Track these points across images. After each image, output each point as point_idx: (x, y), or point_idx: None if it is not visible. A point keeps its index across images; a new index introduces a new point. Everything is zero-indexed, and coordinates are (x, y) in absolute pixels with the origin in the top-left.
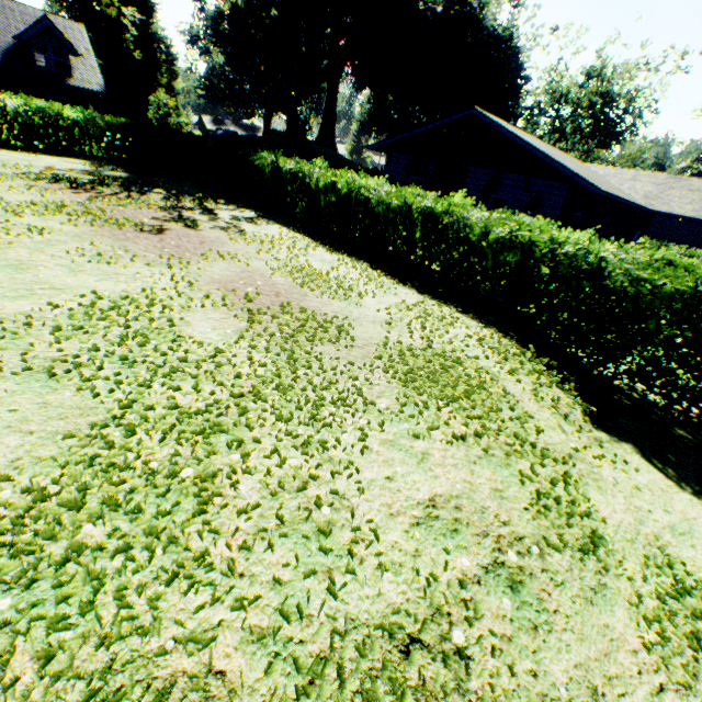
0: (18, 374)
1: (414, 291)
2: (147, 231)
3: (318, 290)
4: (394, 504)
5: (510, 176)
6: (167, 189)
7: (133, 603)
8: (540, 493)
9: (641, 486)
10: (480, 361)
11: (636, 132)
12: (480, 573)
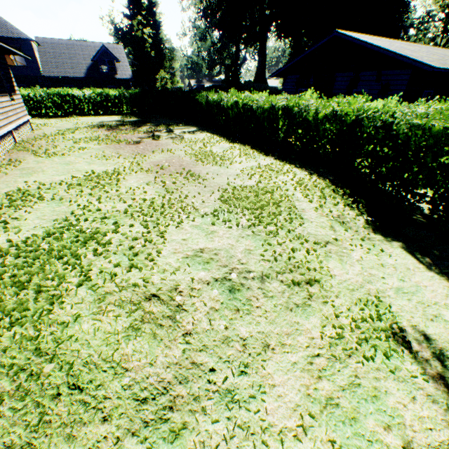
0: (49, 201)
1: (272, 158)
2: (132, 144)
3: (207, 162)
4: (179, 249)
5: (366, 73)
6: (154, 123)
7: (46, 265)
8: (275, 252)
9: (387, 265)
10: (289, 192)
11: None
12: (212, 280)
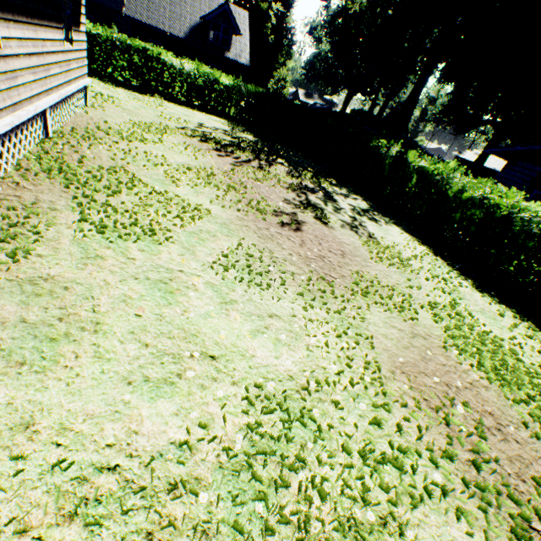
0: None
1: None
2: (286, 224)
3: (538, 411)
4: None
5: None
6: (286, 159)
7: None
8: None
9: None
10: None
11: None
12: None
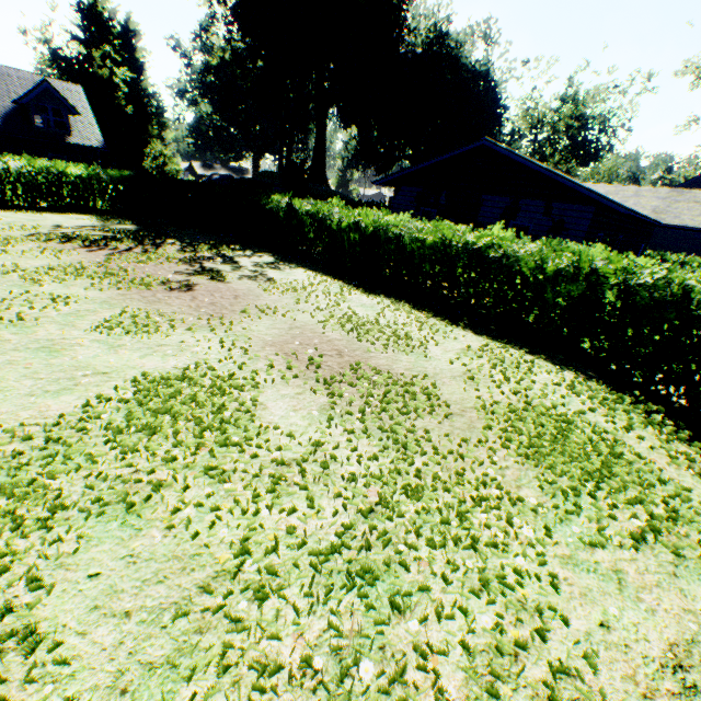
0: (85, 510)
1: (469, 332)
2: (176, 289)
3: (377, 342)
4: (636, 674)
5: (529, 201)
6: (179, 238)
7: None
8: None
9: None
10: (587, 415)
11: (613, 149)
12: None
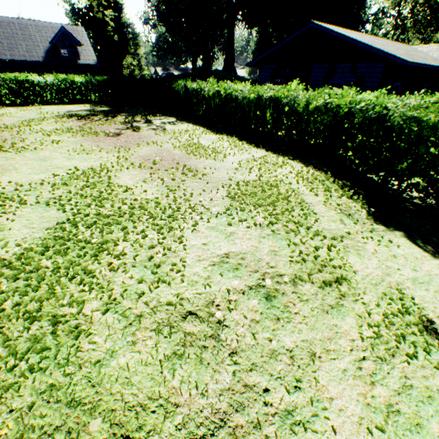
0: (33, 205)
1: (263, 150)
2: (111, 136)
3: (199, 155)
4: (202, 255)
5: (341, 65)
6: (128, 113)
7: (55, 288)
8: (301, 252)
9: (398, 255)
10: (293, 185)
11: None
12: (246, 289)
